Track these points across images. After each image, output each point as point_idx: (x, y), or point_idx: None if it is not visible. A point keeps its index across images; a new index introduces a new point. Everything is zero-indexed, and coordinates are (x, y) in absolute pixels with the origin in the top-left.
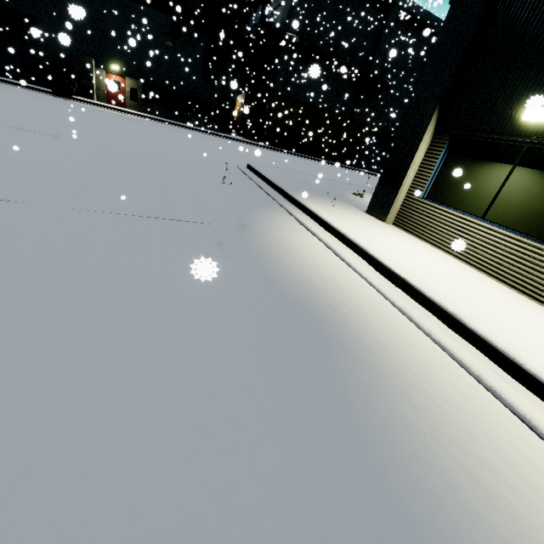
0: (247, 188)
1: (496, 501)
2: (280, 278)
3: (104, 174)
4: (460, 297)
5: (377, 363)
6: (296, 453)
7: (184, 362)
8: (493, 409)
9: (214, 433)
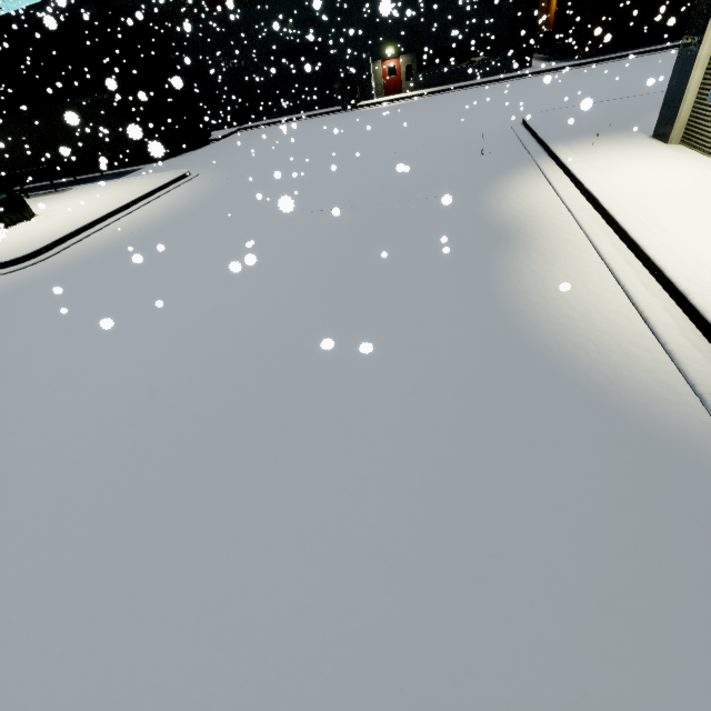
0: (507, 152)
1: (538, 277)
2: (490, 217)
3: (391, 178)
4: (648, 203)
5: (524, 246)
6: (457, 266)
7: (424, 249)
8: (587, 258)
9: (430, 262)
